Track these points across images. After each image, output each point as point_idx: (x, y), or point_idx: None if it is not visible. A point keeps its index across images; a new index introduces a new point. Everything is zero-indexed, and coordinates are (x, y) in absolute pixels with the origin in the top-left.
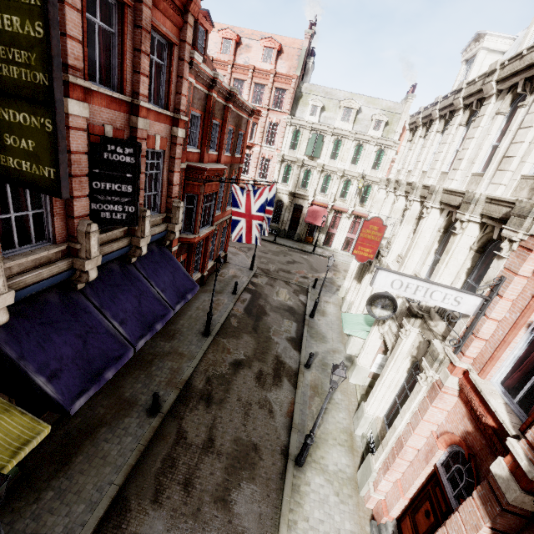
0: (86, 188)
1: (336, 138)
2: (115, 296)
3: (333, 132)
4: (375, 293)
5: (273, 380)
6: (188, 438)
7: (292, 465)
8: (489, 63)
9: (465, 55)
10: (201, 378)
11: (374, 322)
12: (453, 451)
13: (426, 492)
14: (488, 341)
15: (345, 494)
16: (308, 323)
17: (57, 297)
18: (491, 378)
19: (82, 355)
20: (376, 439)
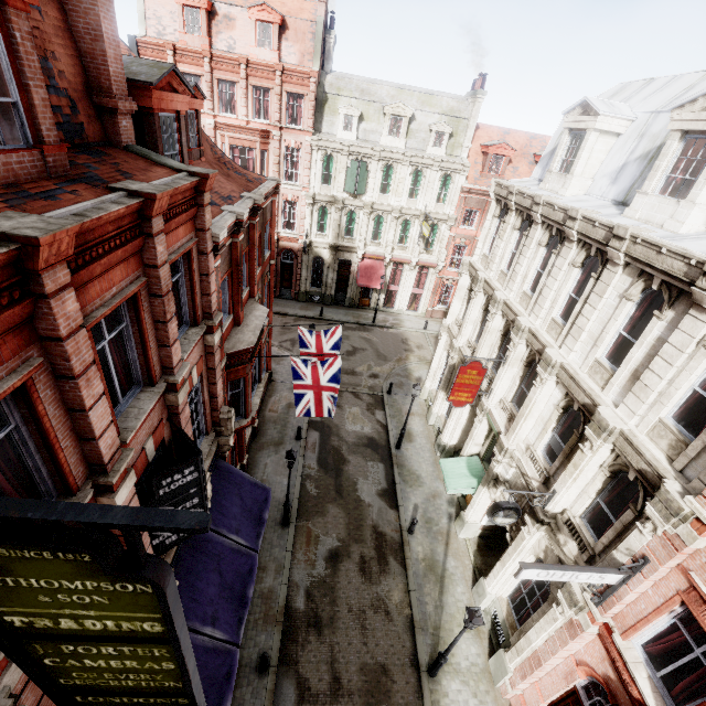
0: (147, 541)
1: (385, 164)
2: (194, 590)
3: (380, 155)
4: (497, 504)
5: (378, 565)
6: (312, 687)
7: (426, 679)
8: (601, 148)
9: (569, 122)
10: (300, 594)
11: (482, 481)
12: (593, 680)
13: (567, 704)
14: (630, 606)
15: (482, 692)
16: (396, 460)
17: None
18: (633, 639)
19: None
20: (503, 623)
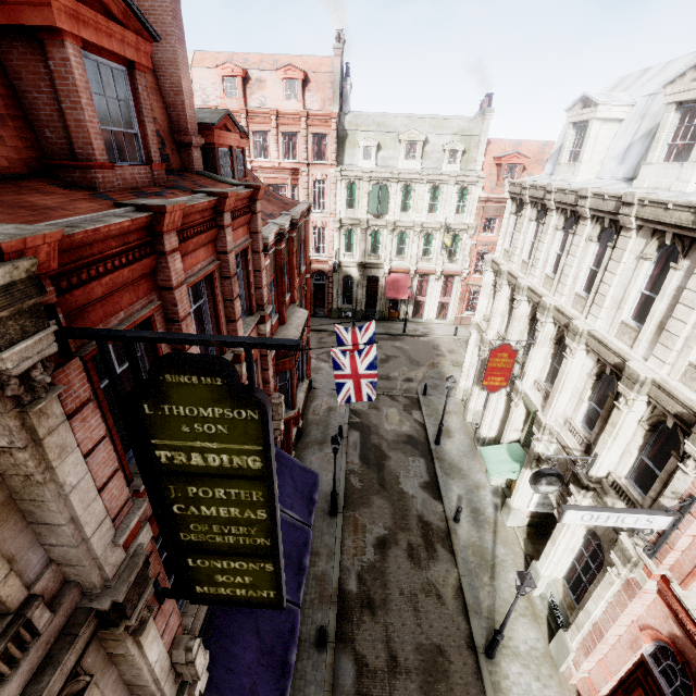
0: None
1: (404, 185)
2: None
3: (398, 178)
4: (539, 471)
5: (426, 552)
6: (370, 663)
7: (484, 660)
8: (605, 135)
9: (572, 117)
10: (351, 578)
11: (524, 463)
12: (660, 645)
13: (636, 678)
14: (685, 552)
15: (545, 676)
16: (436, 455)
17: None
18: (693, 588)
19: (262, 650)
20: (561, 605)
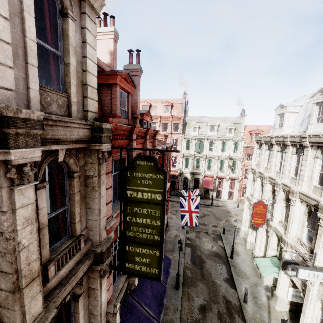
0: None
1: (210, 141)
2: (141, 288)
3: (207, 138)
4: (285, 261)
5: (229, 318)
6: None
7: None
8: (292, 117)
9: (277, 112)
10: None
11: (280, 266)
12: None
13: None
14: None
15: None
16: (231, 264)
17: (121, 303)
18: None
19: None
20: None
